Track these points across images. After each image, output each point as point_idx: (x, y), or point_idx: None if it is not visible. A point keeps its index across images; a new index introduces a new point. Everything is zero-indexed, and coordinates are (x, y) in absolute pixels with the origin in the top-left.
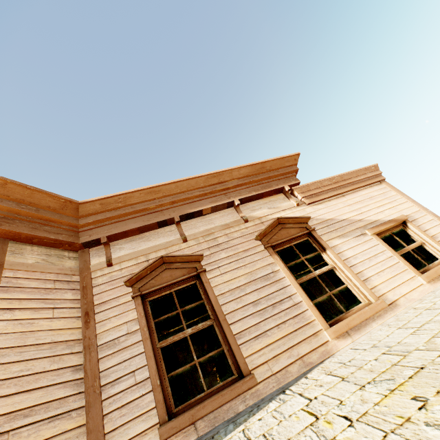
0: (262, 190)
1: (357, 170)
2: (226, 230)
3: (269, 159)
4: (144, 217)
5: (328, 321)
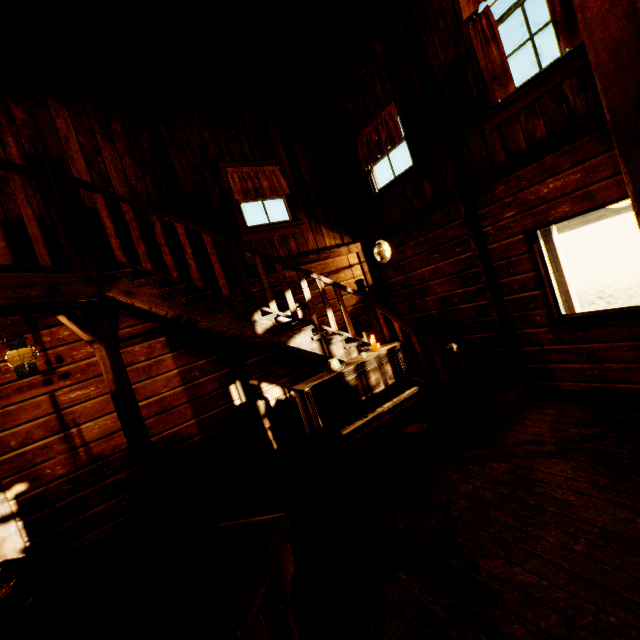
0: None
1: None
2: None
3: None
4: None
5: (563, 44)
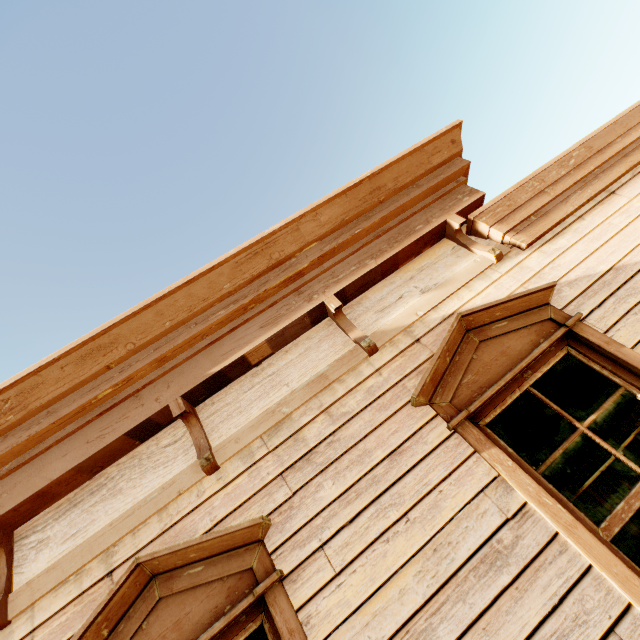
0: (393, 249)
1: (621, 118)
2: (323, 396)
3: (386, 163)
4: (91, 428)
5: None
